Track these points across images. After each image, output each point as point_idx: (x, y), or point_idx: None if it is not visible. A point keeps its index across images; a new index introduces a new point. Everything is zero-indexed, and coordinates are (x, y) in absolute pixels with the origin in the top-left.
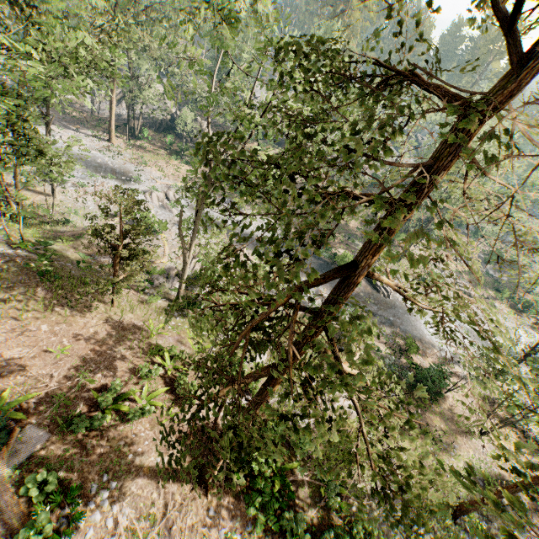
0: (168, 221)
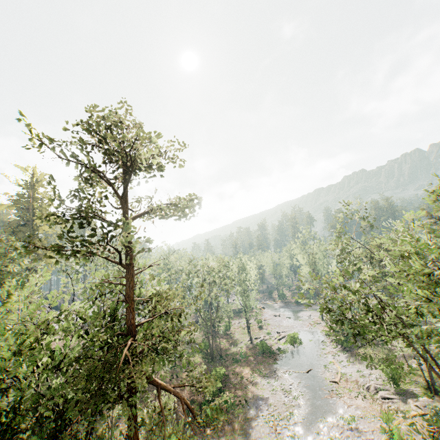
0: (361, 437)
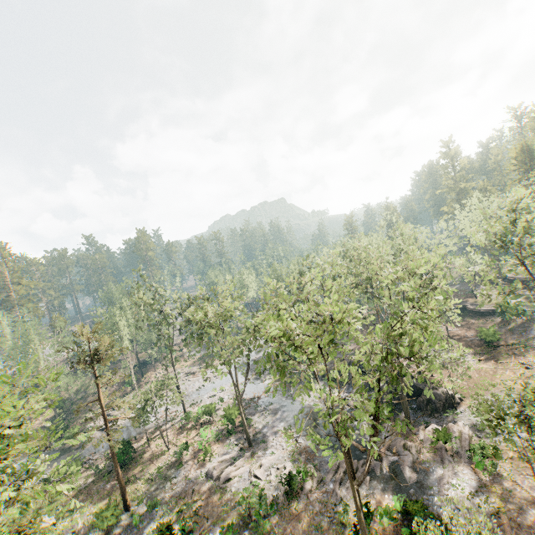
0: None
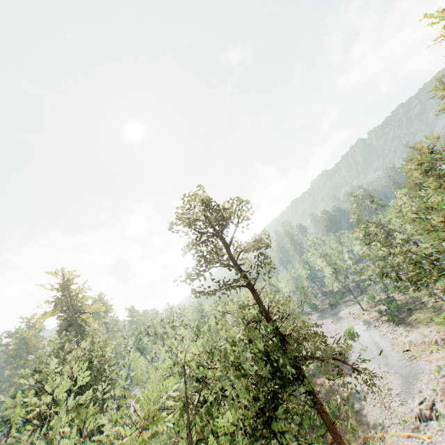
0: None
